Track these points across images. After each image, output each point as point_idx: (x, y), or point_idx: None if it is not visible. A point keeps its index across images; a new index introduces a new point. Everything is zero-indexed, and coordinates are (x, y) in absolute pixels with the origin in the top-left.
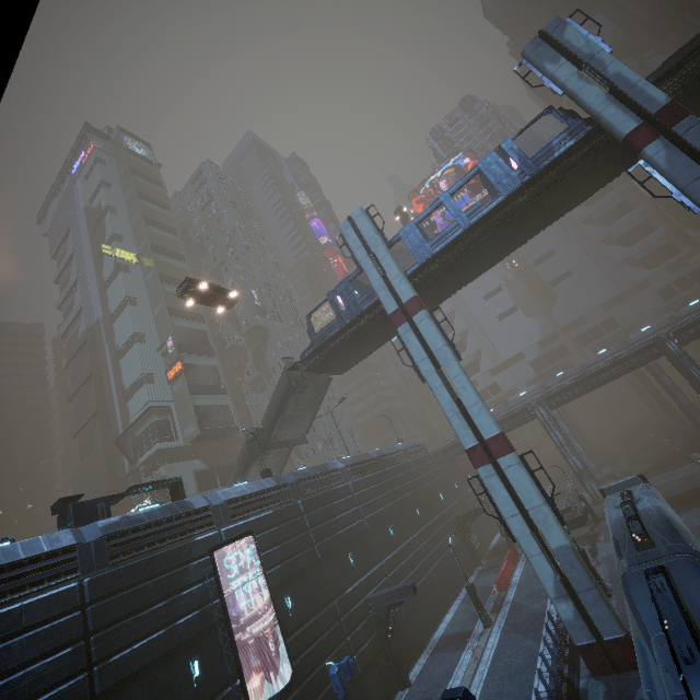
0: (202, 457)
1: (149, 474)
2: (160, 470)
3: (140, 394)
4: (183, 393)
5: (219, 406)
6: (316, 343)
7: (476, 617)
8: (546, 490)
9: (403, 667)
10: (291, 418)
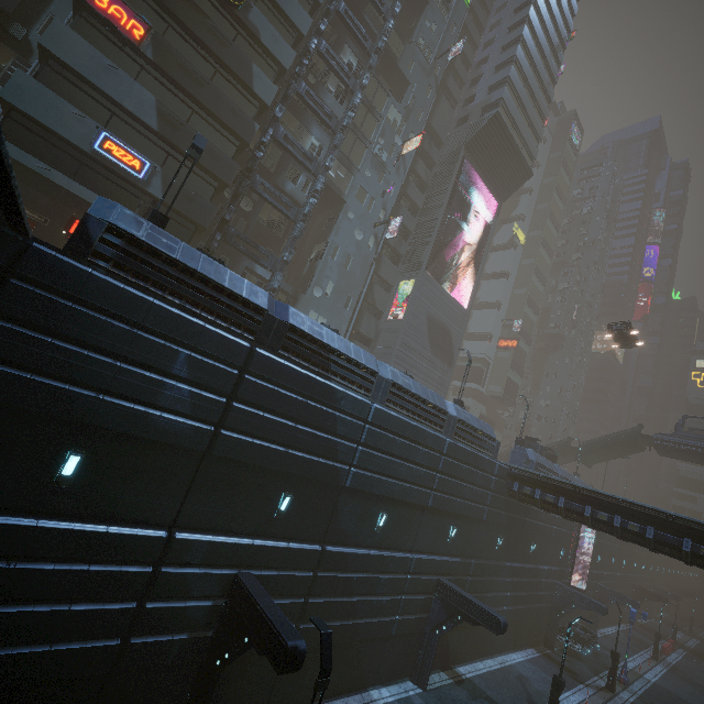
0: (487, 407)
1: (453, 393)
2: (468, 400)
3: (480, 344)
4: (505, 362)
5: (515, 383)
6: (678, 437)
7: (640, 648)
8: (700, 632)
9: (597, 627)
10: (604, 453)
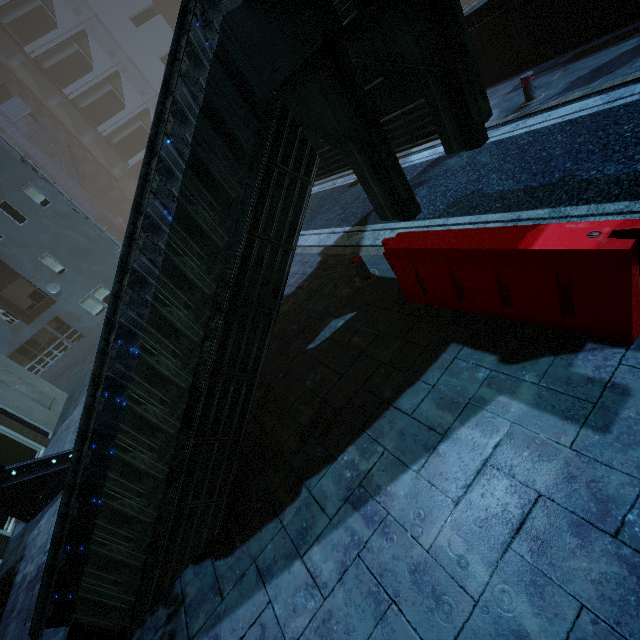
0: None
1: None
2: None
3: None
4: None
5: None
6: None
7: None
8: None
9: None
10: None
